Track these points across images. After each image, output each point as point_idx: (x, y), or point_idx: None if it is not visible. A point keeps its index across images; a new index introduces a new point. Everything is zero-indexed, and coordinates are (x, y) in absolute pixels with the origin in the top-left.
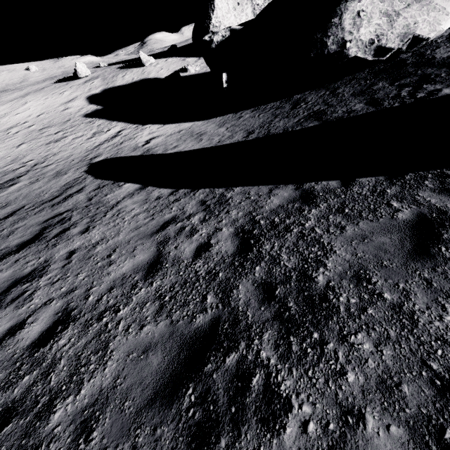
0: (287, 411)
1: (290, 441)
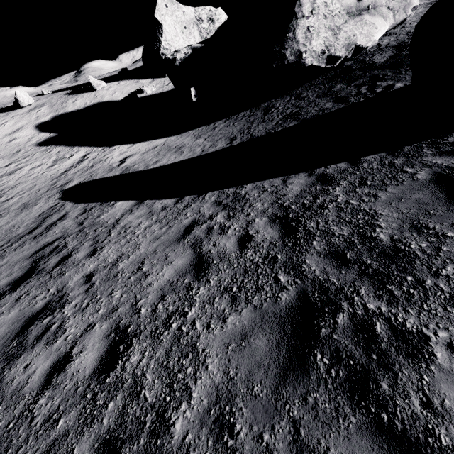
0: (427, 341)
1: (446, 363)
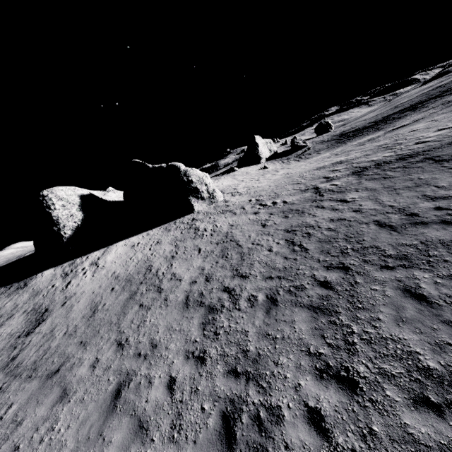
0: None
1: None
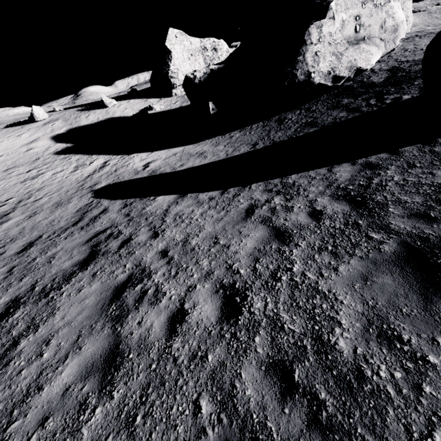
0: None
1: None
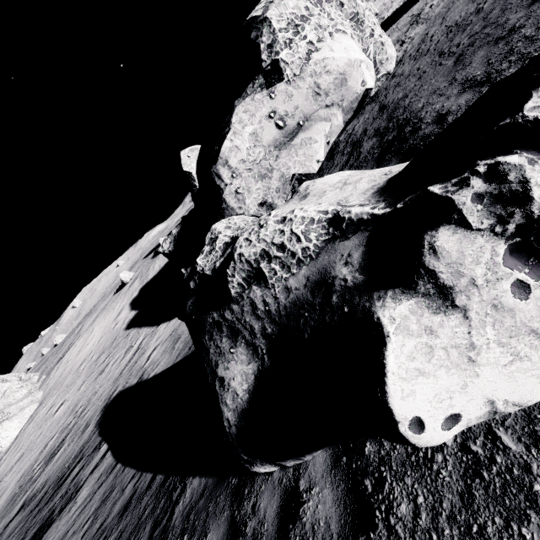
0: None
1: None
